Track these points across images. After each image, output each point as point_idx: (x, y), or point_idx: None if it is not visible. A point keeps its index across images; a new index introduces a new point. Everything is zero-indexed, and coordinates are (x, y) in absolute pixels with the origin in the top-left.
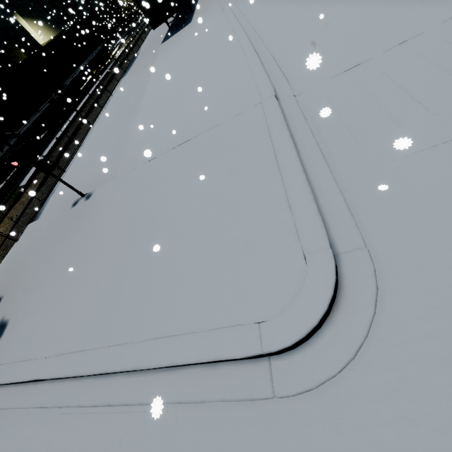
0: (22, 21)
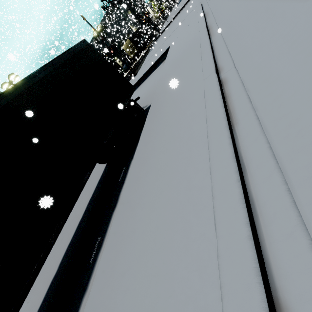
0: (130, 26)
